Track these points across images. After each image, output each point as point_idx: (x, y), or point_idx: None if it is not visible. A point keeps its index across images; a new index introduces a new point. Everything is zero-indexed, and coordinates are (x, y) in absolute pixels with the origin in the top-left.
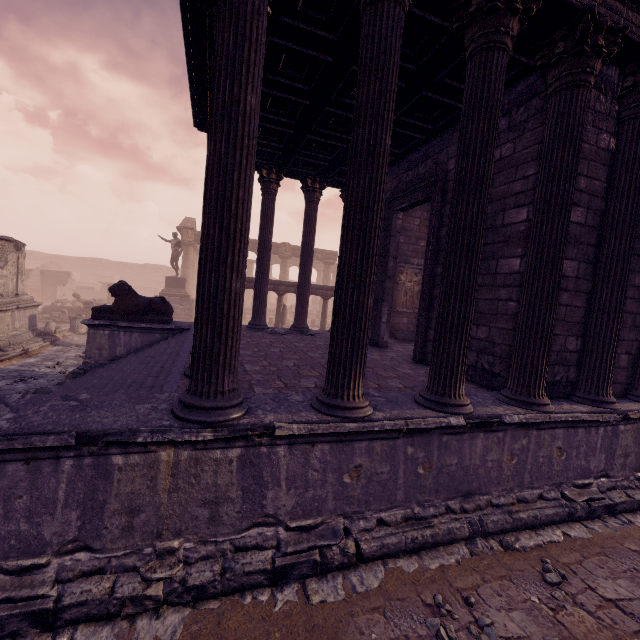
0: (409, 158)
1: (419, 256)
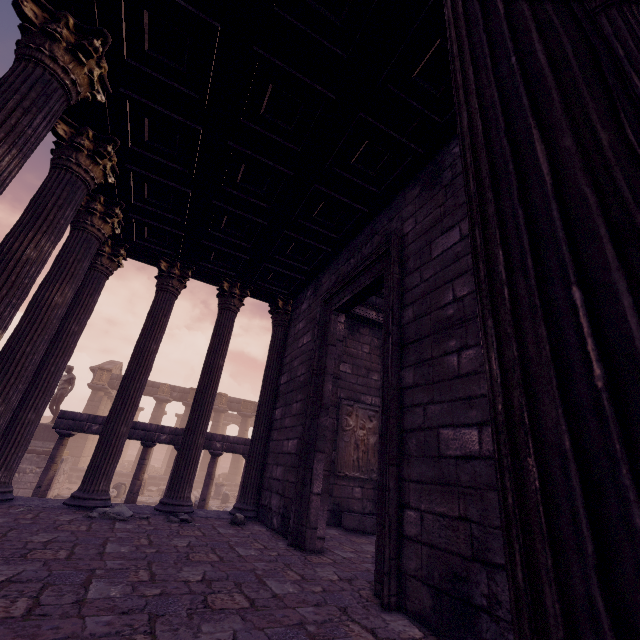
0: (350, 246)
1: (372, 393)
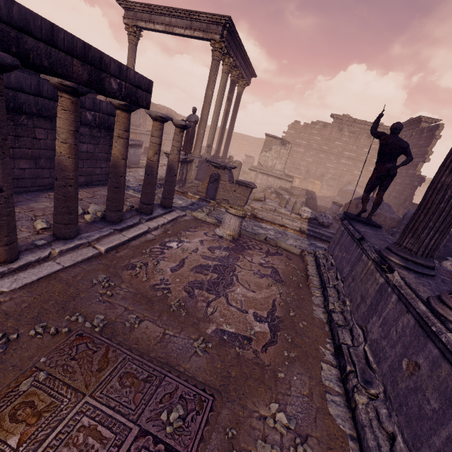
0: None
1: None
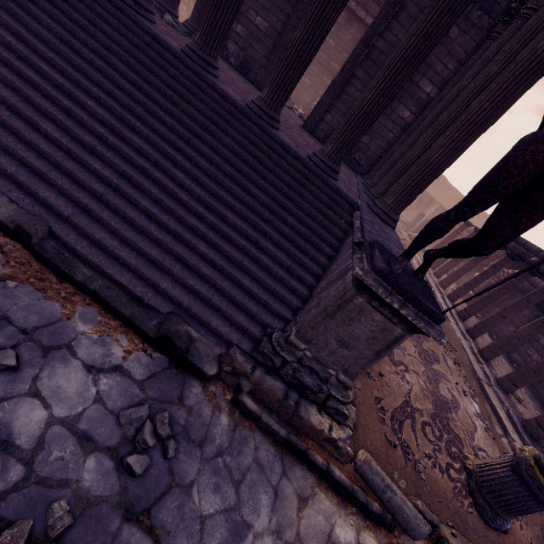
0: None
1: None
